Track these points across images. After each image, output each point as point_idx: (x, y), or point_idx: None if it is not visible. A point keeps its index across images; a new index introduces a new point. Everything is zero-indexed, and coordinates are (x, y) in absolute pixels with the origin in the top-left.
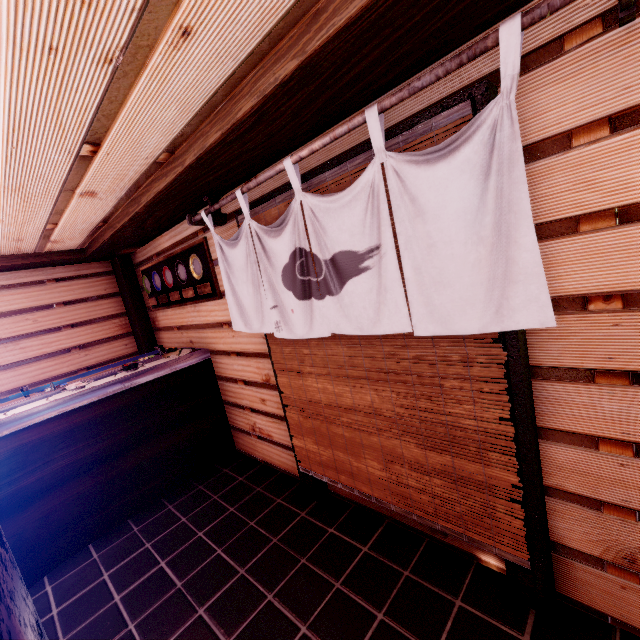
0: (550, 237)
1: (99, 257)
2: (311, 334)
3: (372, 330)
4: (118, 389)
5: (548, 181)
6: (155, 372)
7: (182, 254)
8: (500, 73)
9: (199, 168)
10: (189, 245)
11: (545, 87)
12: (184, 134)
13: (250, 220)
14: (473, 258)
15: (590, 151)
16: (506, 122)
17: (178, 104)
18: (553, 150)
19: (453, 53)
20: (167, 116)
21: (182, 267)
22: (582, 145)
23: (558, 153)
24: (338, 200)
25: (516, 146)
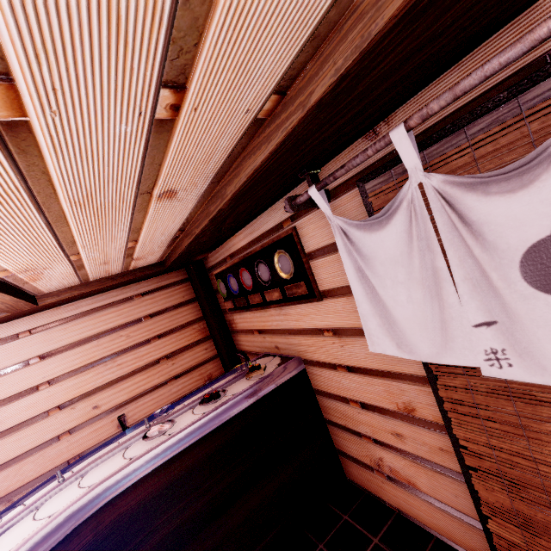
0: None
1: (176, 267)
2: None
3: None
4: (214, 424)
5: None
6: (250, 396)
7: (262, 252)
8: None
9: (327, 108)
10: (271, 240)
11: None
12: (321, 31)
13: (423, 175)
14: None
15: None
16: None
17: None
18: None
19: None
20: None
21: (263, 266)
22: None
23: None
24: None
25: None
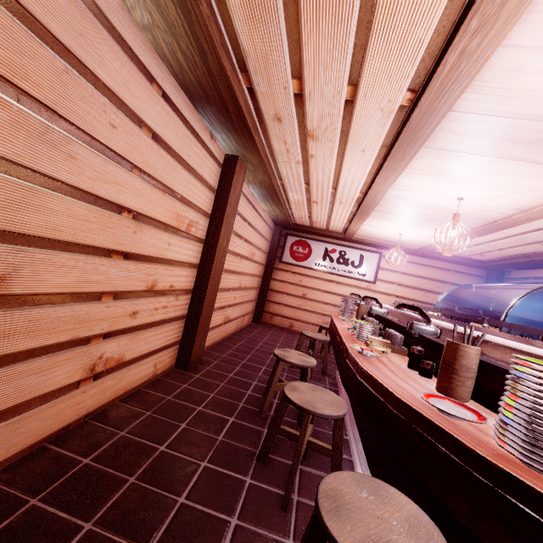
0: None
1: (487, 267)
2: None
3: None
4: None
5: None
6: None
7: None
8: None
9: None
10: None
11: None
12: None
13: None
14: None
15: None
16: None
17: None
18: None
19: None
20: None
21: None
22: None
23: None
24: None
25: None
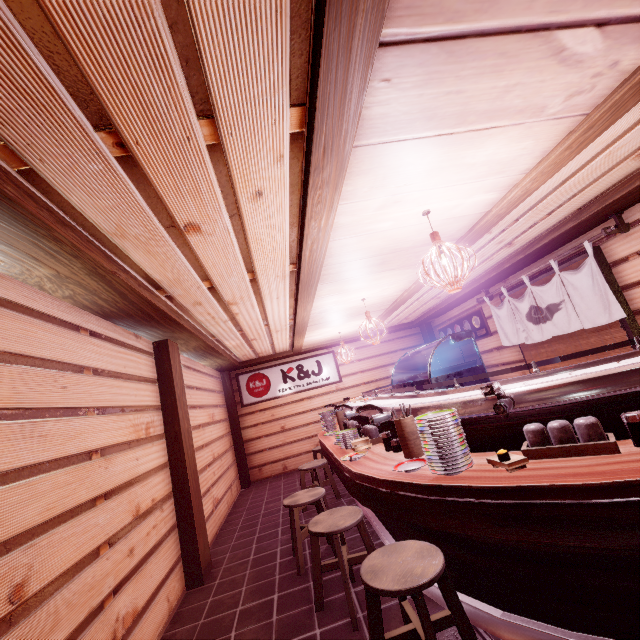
0: (633, 288)
1: (417, 325)
2: (542, 339)
3: (568, 331)
4: None
5: (625, 271)
6: None
7: (466, 317)
8: (599, 241)
9: (485, 282)
10: (471, 312)
11: (614, 245)
12: (481, 274)
13: (508, 297)
14: (595, 300)
15: (634, 261)
16: (593, 262)
17: (483, 269)
18: (623, 262)
19: (581, 236)
20: (478, 272)
21: (467, 323)
22: (631, 260)
23: (625, 263)
24: (545, 287)
25: (597, 268)
